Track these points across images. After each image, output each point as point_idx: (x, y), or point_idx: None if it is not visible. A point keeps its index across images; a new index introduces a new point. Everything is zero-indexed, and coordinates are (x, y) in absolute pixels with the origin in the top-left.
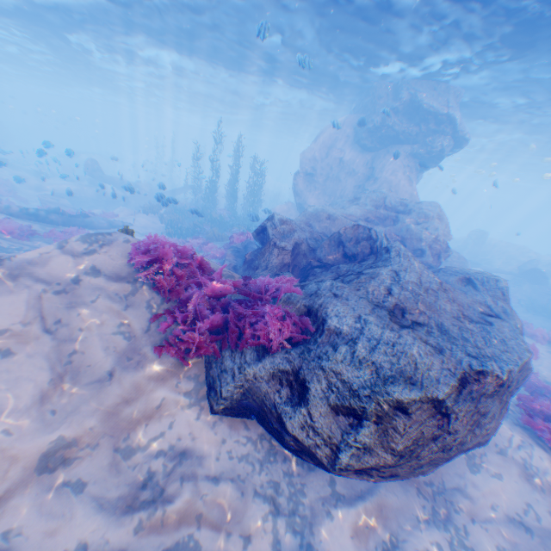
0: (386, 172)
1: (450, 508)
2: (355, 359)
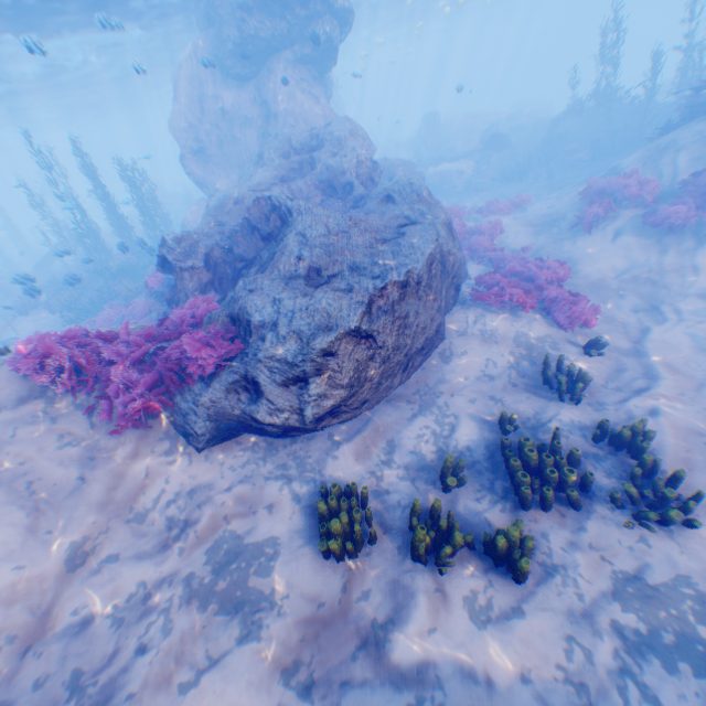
0: (282, 101)
1: (434, 398)
2: (279, 336)
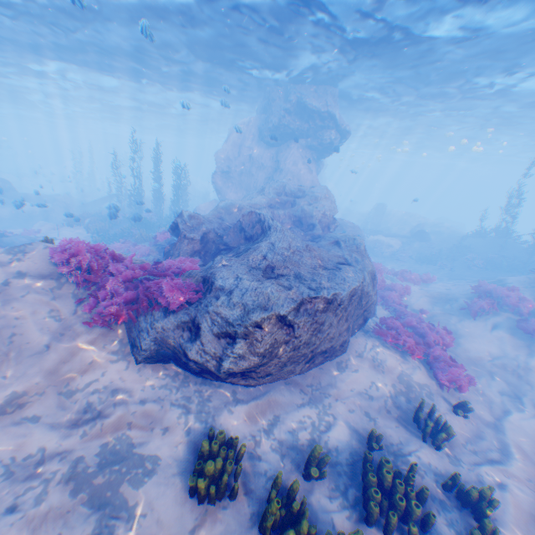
0: (288, 164)
1: (322, 395)
2: (229, 301)
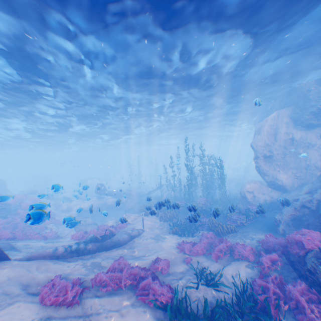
0: None
1: None
2: None
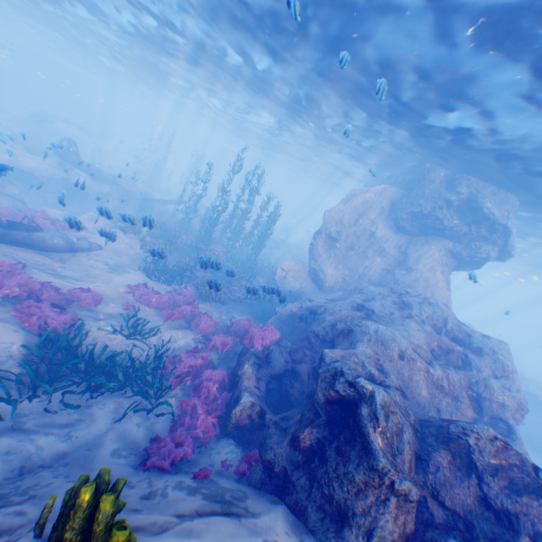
0: (423, 265)
1: None
2: None
